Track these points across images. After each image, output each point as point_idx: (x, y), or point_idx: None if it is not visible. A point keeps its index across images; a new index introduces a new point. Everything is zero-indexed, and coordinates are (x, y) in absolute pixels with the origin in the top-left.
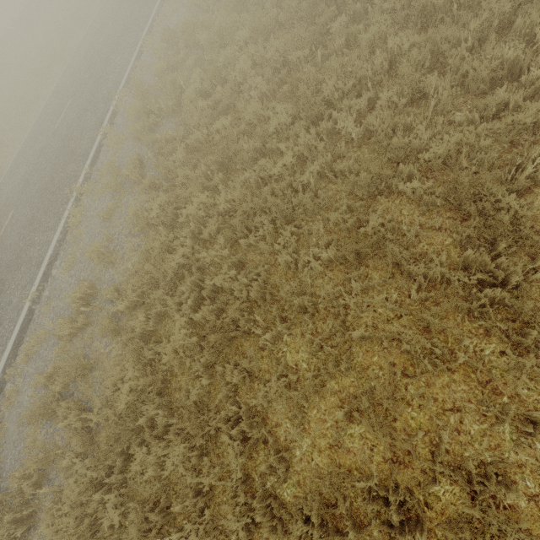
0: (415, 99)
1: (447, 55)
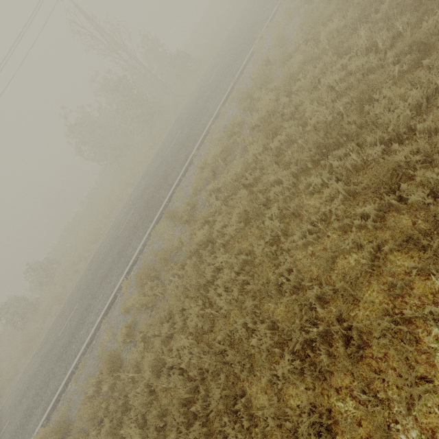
0: None
1: None
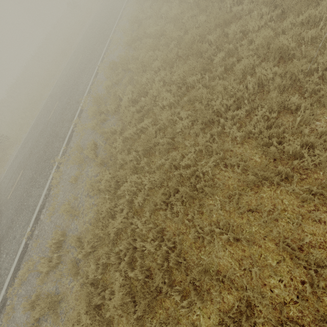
0: (280, 110)
1: (303, 80)
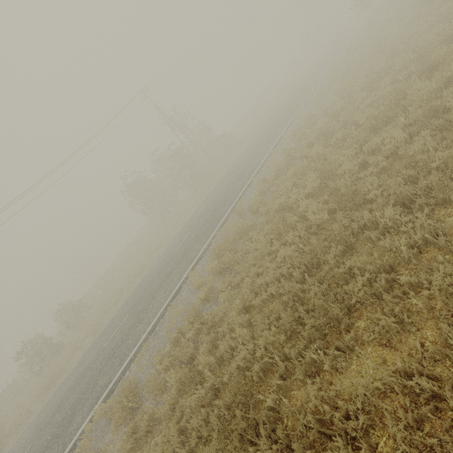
0: None
1: None
